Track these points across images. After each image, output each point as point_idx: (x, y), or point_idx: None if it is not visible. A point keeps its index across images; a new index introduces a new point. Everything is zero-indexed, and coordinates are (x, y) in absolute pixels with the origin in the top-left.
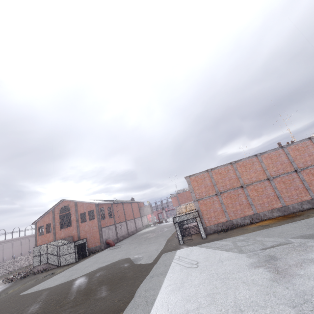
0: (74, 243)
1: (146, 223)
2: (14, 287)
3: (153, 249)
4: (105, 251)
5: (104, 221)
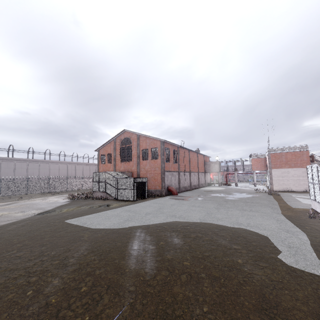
0: (133, 179)
1: (209, 181)
2: (71, 206)
3: (274, 228)
4: (168, 199)
5: (168, 164)
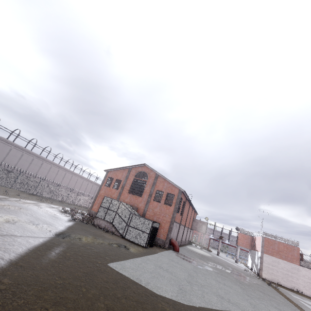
0: (152, 222)
1: (190, 239)
2: (83, 233)
3: None
4: (176, 256)
5: (177, 214)
